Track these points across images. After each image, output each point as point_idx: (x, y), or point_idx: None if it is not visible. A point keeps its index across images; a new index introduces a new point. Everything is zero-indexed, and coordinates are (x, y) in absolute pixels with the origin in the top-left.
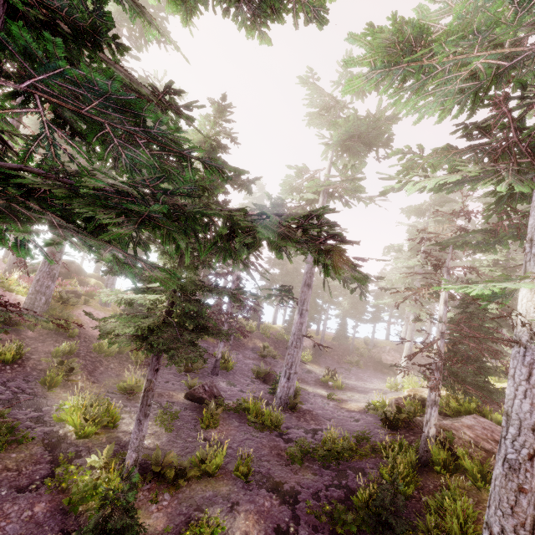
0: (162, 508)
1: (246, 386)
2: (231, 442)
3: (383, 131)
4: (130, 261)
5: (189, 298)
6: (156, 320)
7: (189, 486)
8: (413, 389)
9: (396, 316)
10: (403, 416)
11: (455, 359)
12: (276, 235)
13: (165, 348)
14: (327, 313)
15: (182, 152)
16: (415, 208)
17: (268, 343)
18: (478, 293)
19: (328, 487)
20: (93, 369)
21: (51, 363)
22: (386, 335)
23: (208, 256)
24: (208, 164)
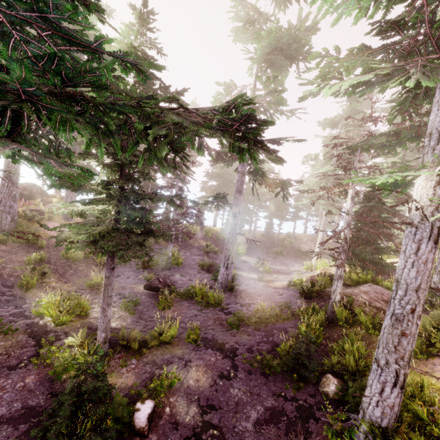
0: (131, 370)
1: (193, 276)
2: (184, 318)
3: (303, 43)
4: (37, 158)
5: (133, 206)
6: (105, 227)
7: (151, 353)
8: (324, 269)
9: (312, 214)
10: (316, 289)
11: (357, 243)
12: (188, 121)
13: (115, 249)
14: (257, 215)
15: (92, 46)
16: (329, 120)
17: (210, 242)
18: (382, 184)
19: (259, 343)
20: (63, 272)
21: (25, 270)
22: (304, 230)
23: (145, 167)
24: (122, 60)
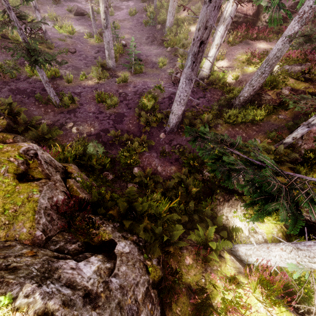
0: None
1: (83, 4)
2: None
3: None
4: None
5: None
6: None
7: None
8: None
9: None
10: None
11: None
12: None
13: None
14: None
15: None
16: None
17: None
18: None
19: (137, 24)
20: None
21: None
22: None
23: None
24: None
